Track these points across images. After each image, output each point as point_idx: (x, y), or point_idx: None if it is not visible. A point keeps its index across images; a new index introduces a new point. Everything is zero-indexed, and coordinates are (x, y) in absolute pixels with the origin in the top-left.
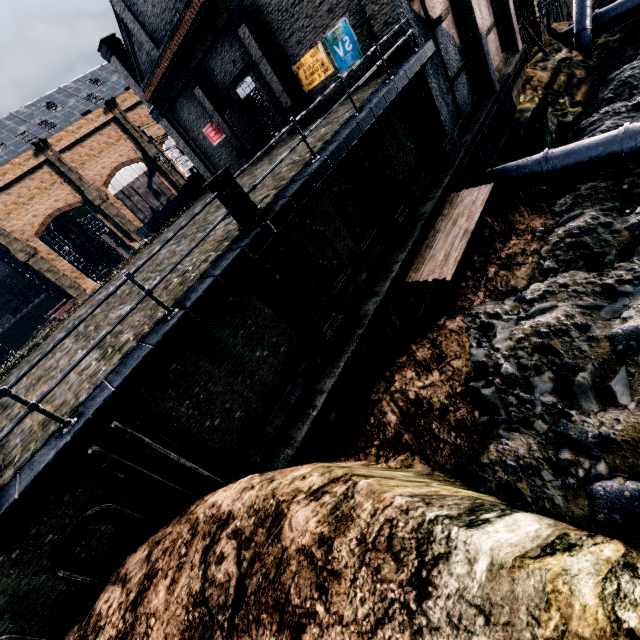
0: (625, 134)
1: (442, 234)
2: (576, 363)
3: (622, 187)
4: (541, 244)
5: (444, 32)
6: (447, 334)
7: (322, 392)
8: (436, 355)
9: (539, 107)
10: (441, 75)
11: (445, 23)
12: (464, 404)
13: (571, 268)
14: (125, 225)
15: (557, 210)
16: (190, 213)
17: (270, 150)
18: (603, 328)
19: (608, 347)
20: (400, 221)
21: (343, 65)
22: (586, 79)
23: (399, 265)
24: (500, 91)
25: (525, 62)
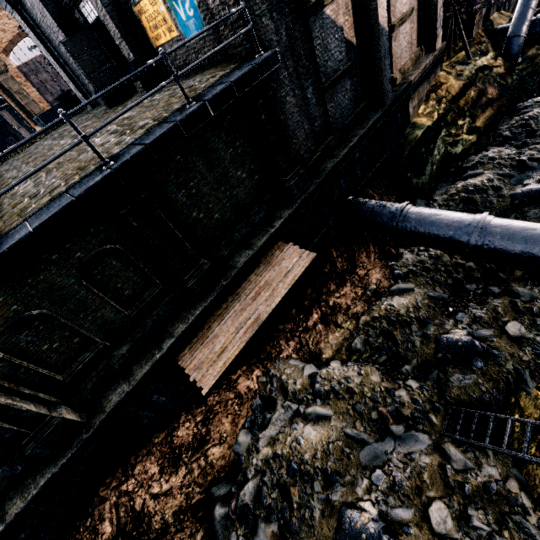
0: (476, 230)
1: (239, 305)
2: (301, 530)
3: (459, 275)
4: (365, 309)
5: (327, 21)
6: (229, 401)
7: (3, 519)
8: (198, 437)
9: (434, 126)
10: (311, 80)
11: (331, 7)
12: (191, 522)
13: (373, 359)
14: (28, 105)
15: (395, 272)
16: (39, 144)
17: (126, 99)
18: (348, 486)
19: (333, 530)
20: (190, 284)
21: (187, 31)
22: (495, 101)
23: (170, 343)
24: (392, 104)
25: (440, 63)
